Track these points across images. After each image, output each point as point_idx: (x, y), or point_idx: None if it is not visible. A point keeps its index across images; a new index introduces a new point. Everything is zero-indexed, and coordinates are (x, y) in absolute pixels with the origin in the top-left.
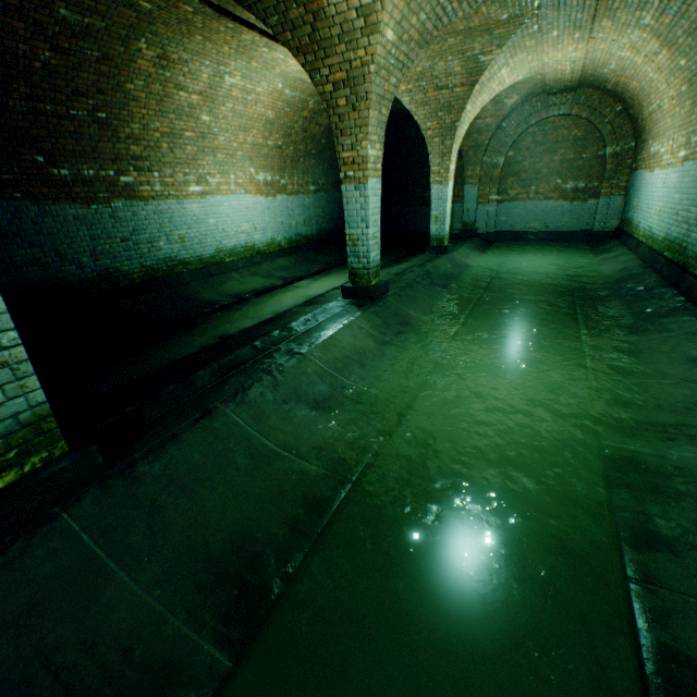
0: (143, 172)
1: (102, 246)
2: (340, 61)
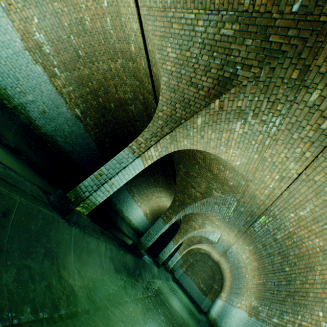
0: (138, 195)
1: (121, 200)
2: (187, 226)
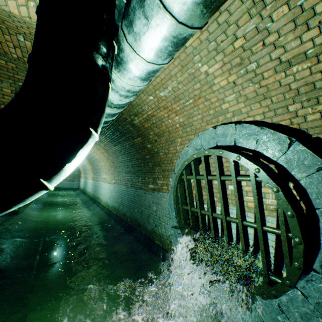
0: None
1: None
2: None
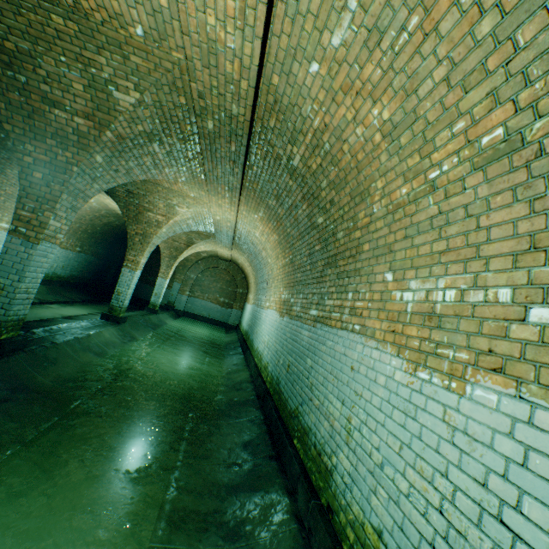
0: None
1: None
2: (143, 228)
